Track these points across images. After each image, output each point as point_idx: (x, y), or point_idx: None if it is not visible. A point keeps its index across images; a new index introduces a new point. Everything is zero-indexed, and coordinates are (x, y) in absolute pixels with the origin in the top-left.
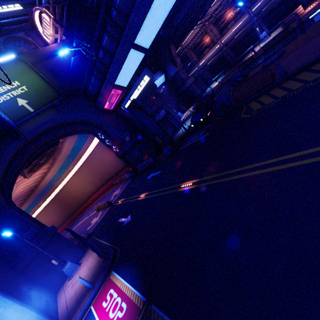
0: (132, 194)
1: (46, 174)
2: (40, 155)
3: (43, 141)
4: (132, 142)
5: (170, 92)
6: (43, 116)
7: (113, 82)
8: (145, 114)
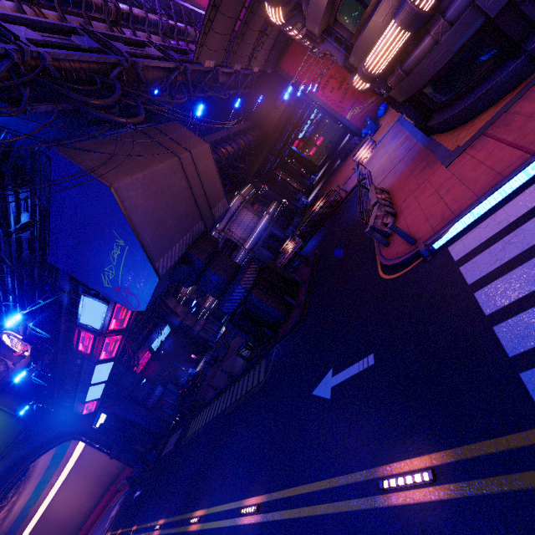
0: (117, 525)
1: (15, 503)
2: (1, 500)
3: (5, 485)
4: (120, 446)
5: (179, 341)
6: (5, 459)
7: (84, 401)
8: (133, 406)
